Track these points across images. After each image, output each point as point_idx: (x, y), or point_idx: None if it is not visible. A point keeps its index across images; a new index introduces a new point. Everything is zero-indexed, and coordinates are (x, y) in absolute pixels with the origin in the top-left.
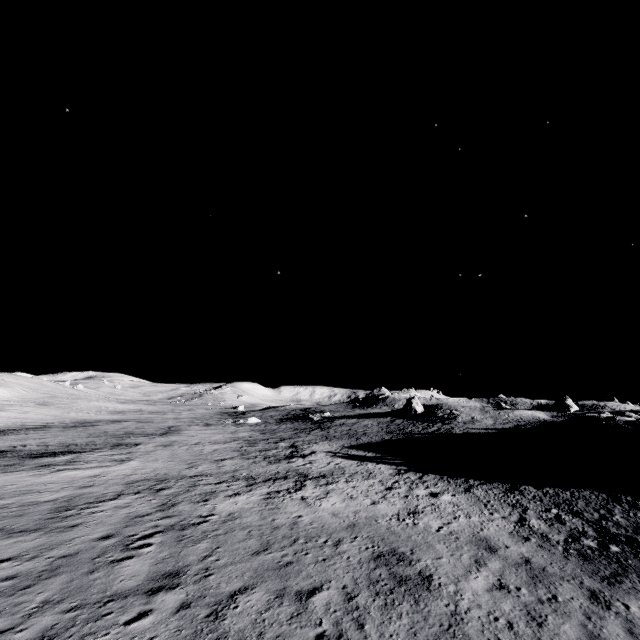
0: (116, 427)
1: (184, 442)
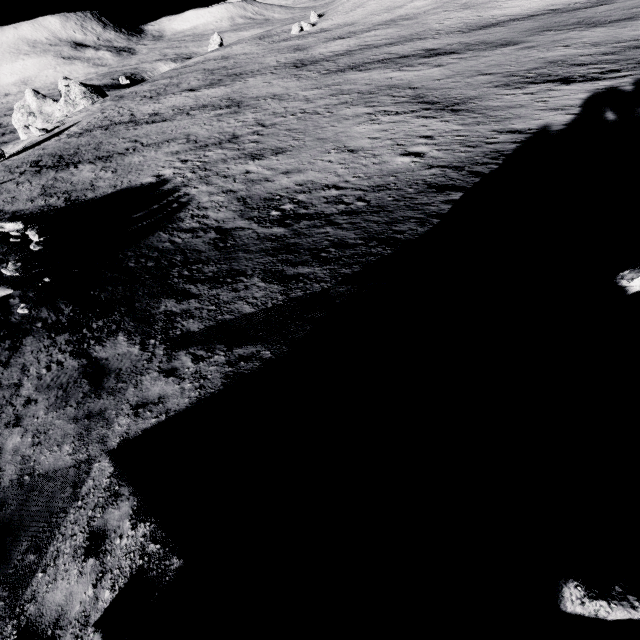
0: (610, 8)
1: (564, 42)
